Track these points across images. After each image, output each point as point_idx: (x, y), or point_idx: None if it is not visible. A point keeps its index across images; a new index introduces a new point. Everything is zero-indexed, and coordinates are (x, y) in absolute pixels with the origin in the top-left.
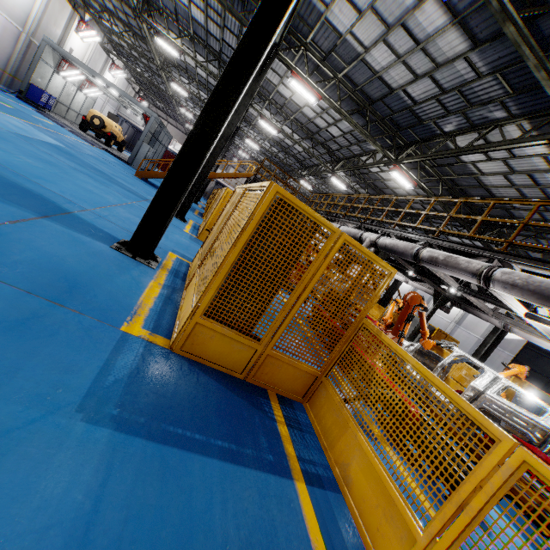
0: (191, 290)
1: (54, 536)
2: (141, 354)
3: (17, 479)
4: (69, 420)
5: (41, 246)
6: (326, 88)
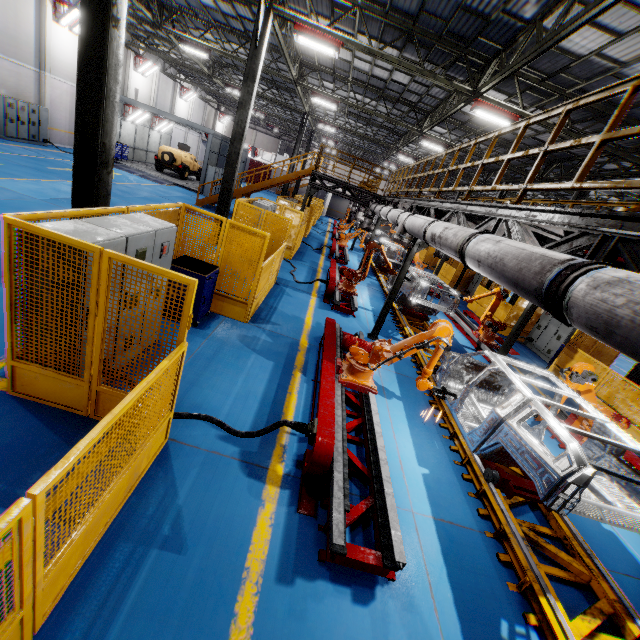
0: None
1: None
2: None
3: None
4: None
5: None
6: (356, 25)
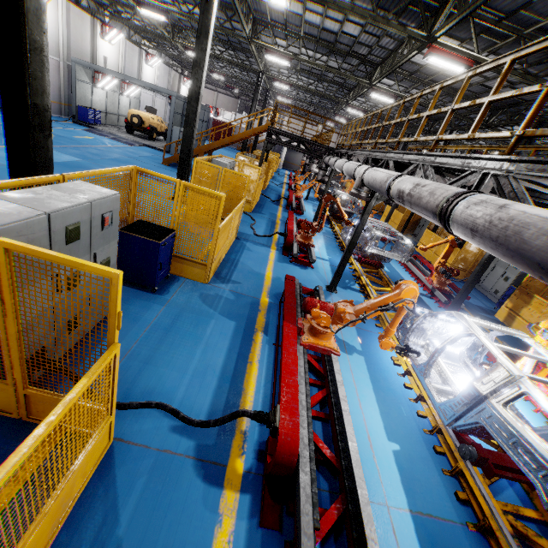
0: None
1: None
2: None
3: None
4: None
5: None
6: None
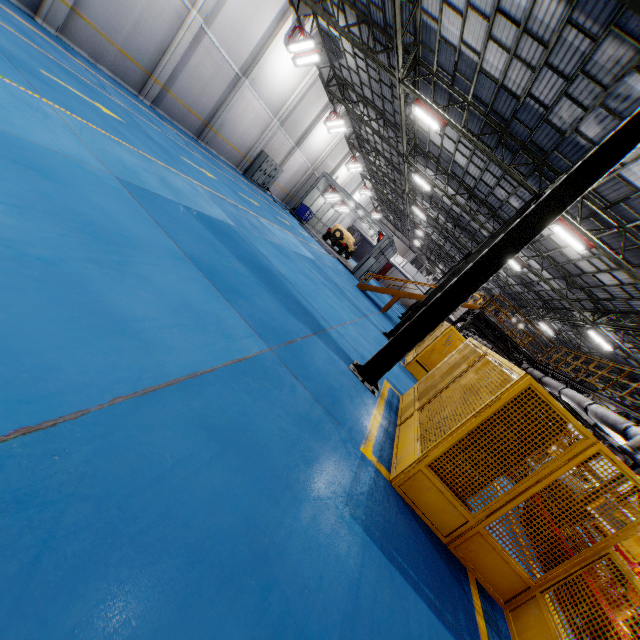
0: (409, 432)
1: (345, 580)
2: (373, 477)
3: (327, 531)
4: (342, 508)
5: (316, 361)
6: (602, 234)
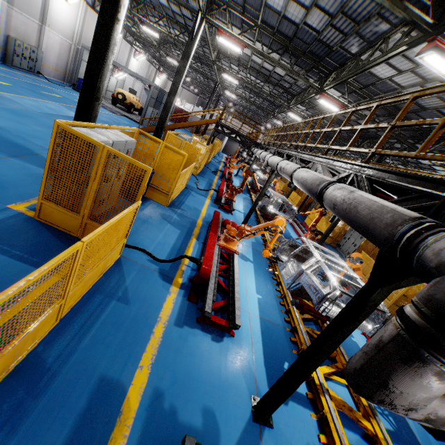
0: None
1: None
2: (10, 216)
3: None
4: None
5: None
6: (256, 36)
